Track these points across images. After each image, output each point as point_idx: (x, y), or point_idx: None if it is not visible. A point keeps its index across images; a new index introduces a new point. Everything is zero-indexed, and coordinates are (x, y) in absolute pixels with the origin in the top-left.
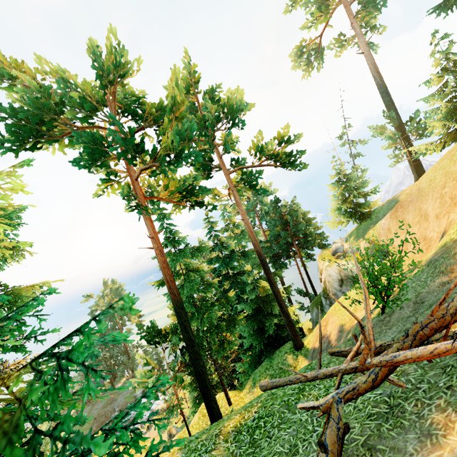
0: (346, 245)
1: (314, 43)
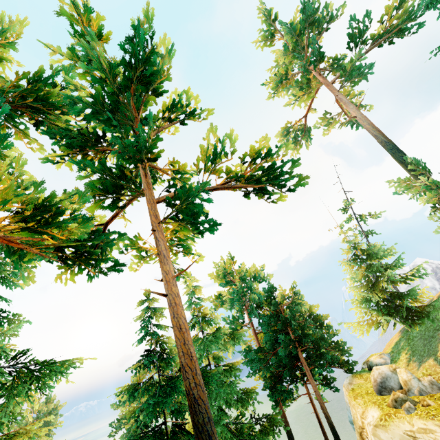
0: (404, 373)
1: (300, 125)
